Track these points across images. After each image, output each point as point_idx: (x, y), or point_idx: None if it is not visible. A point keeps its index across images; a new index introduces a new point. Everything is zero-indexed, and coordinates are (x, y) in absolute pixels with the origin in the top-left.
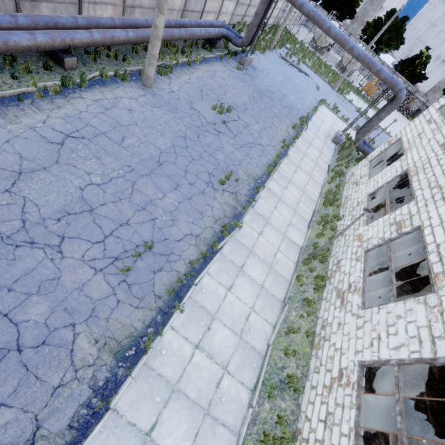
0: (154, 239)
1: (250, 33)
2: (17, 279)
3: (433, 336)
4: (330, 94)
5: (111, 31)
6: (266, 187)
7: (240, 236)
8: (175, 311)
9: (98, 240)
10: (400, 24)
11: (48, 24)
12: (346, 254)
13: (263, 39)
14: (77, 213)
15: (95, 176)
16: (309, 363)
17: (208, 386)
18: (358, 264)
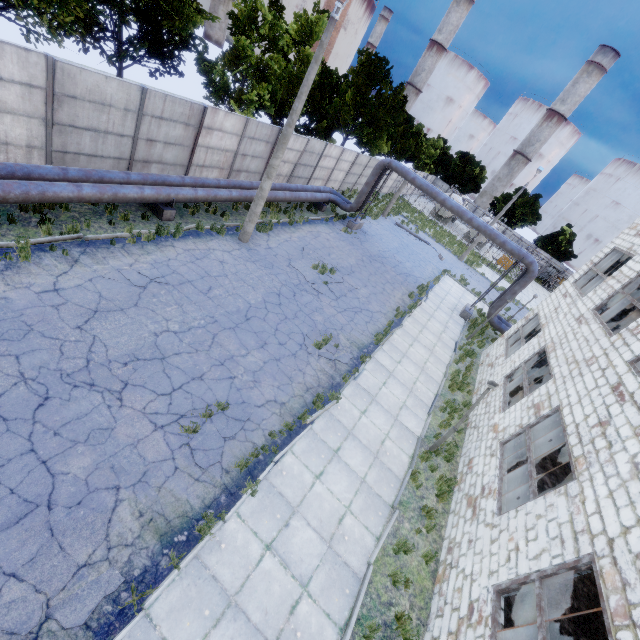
0: (230, 400)
1: (360, 200)
2: (67, 423)
3: (575, 531)
4: (456, 265)
5: (216, 190)
6: (374, 358)
7: (338, 412)
8: (245, 492)
9: (165, 392)
10: (532, 201)
11: (156, 181)
12: (479, 449)
13: (375, 206)
14: (147, 359)
15: (174, 323)
16: (430, 605)
17: (278, 608)
18: (493, 460)
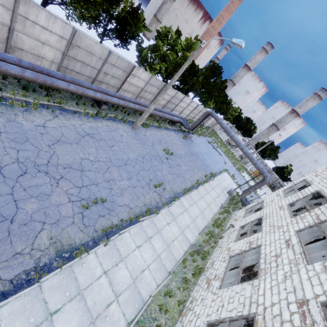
0: (107, 199)
1: (193, 125)
2: (31, 186)
3: (251, 301)
4: (232, 168)
5: (128, 103)
6: (180, 200)
7: (156, 220)
8: (102, 243)
9: (78, 186)
10: (275, 148)
11: (103, 91)
12: (219, 257)
13: (200, 130)
14: (75, 169)
15: (92, 156)
16: (175, 326)
17: (101, 303)
18: (224, 263)
